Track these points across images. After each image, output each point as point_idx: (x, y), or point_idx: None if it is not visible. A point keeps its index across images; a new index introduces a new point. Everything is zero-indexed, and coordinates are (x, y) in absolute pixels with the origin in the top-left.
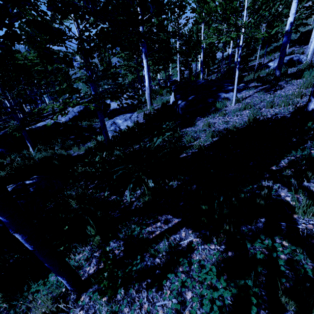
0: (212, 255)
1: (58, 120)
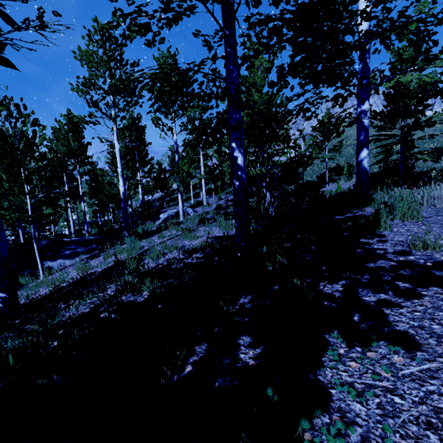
0: None
1: None
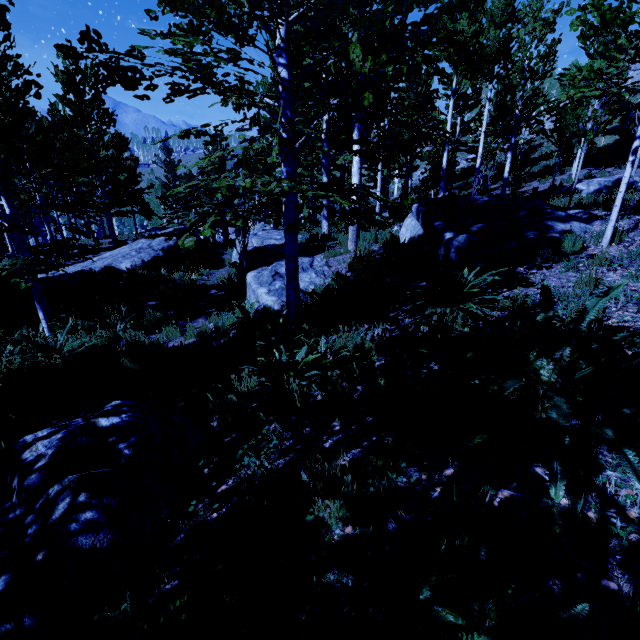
0: None
1: (114, 264)
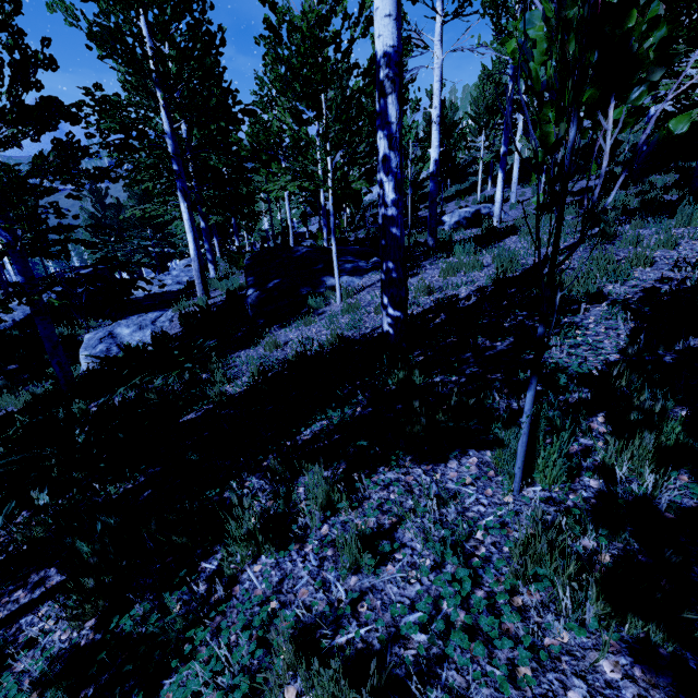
0: (51, 655)
1: None
